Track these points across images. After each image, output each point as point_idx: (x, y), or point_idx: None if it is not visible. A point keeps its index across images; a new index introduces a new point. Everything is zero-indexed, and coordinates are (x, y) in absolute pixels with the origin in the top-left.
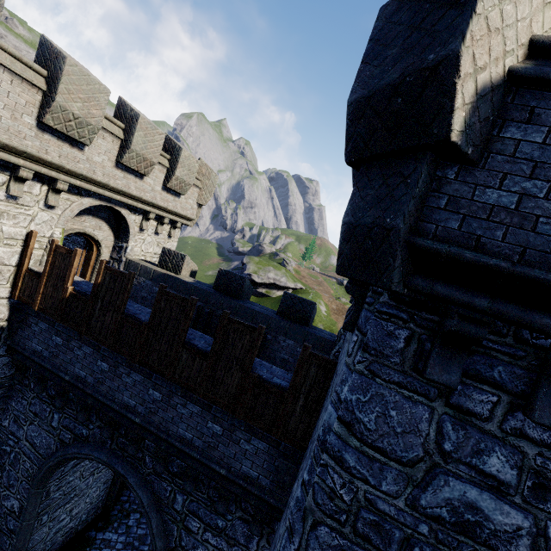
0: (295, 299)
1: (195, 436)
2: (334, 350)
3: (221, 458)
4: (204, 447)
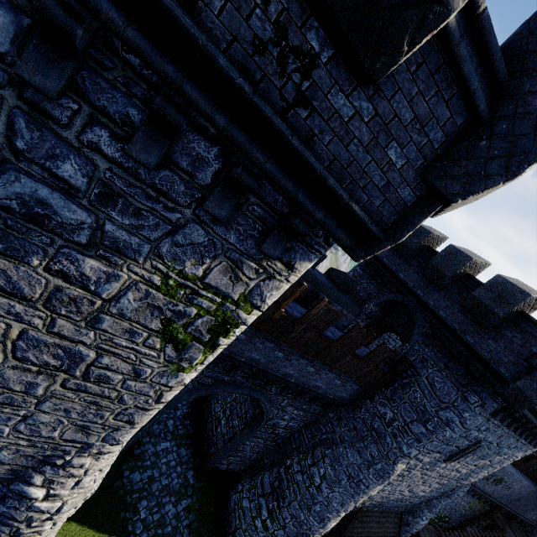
0: (350, 279)
1: (324, 385)
2: (404, 351)
3: (333, 392)
4: (326, 389)
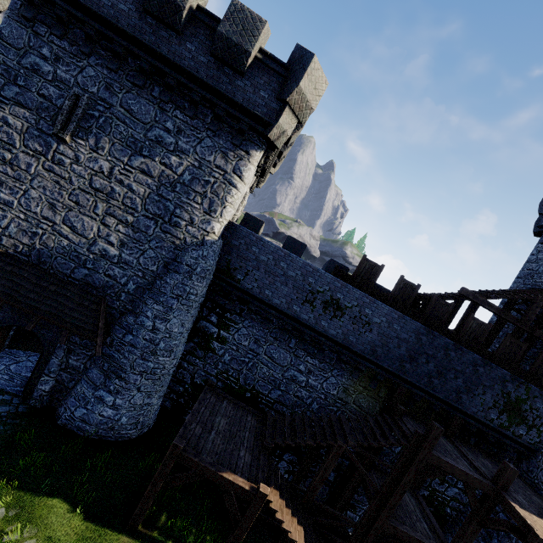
0: None
1: None
2: None
3: None
4: None
